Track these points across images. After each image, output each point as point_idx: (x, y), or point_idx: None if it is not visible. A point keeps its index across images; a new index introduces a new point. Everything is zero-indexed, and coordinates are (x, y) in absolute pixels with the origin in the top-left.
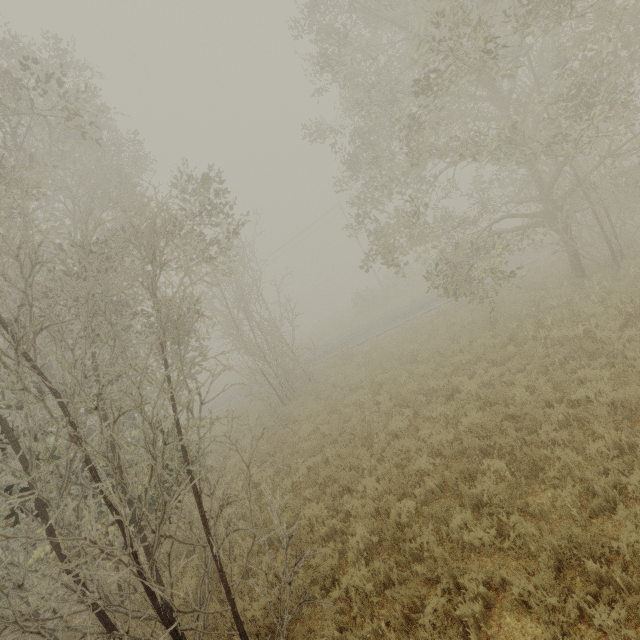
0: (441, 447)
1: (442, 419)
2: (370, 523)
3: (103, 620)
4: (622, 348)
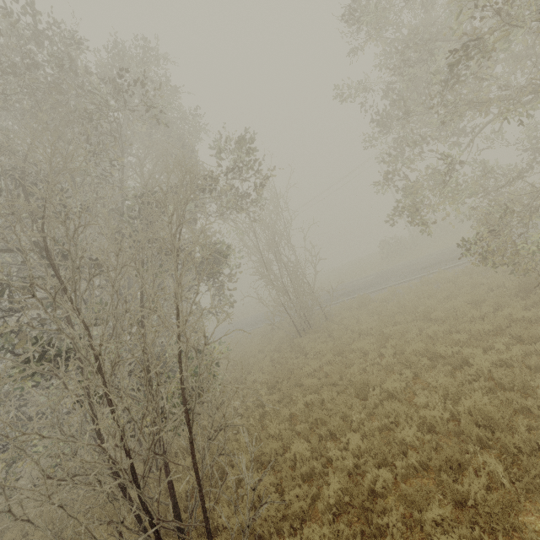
0: (434, 422)
1: (442, 391)
2: (343, 481)
3: (125, 494)
4: None
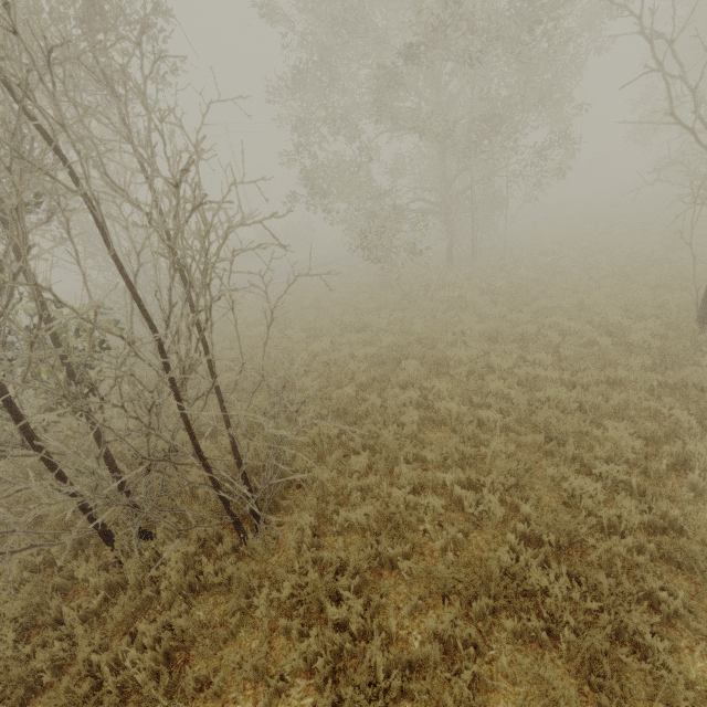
0: (365, 359)
1: (361, 342)
2: (320, 402)
3: (55, 469)
4: (480, 307)
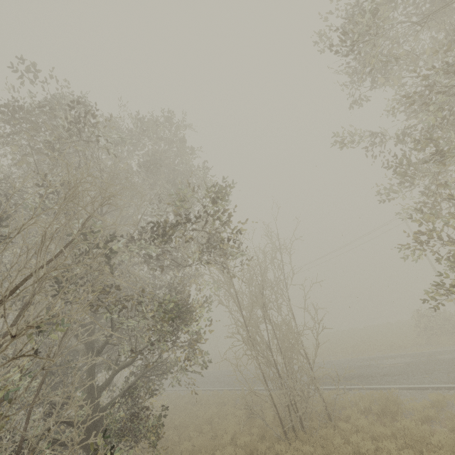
0: None
1: None
2: None
3: None
4: None
